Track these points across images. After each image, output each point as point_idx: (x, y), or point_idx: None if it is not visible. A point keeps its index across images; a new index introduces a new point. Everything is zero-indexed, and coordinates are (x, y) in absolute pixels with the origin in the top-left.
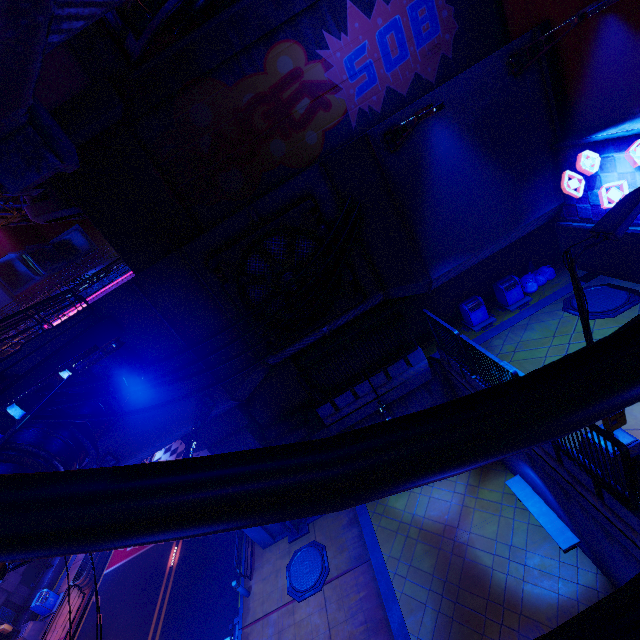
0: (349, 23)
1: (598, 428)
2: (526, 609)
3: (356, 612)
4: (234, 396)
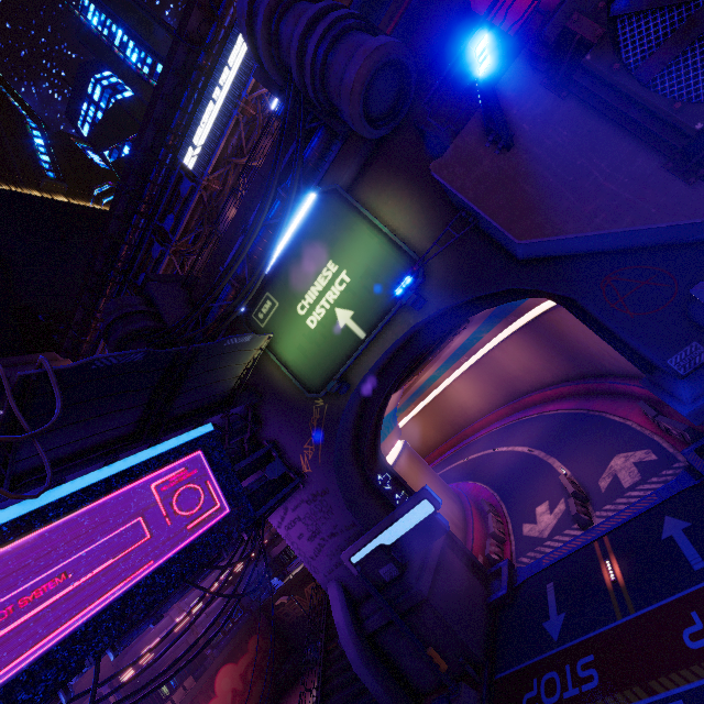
0: None
1: None
2: None
3: None
4: None
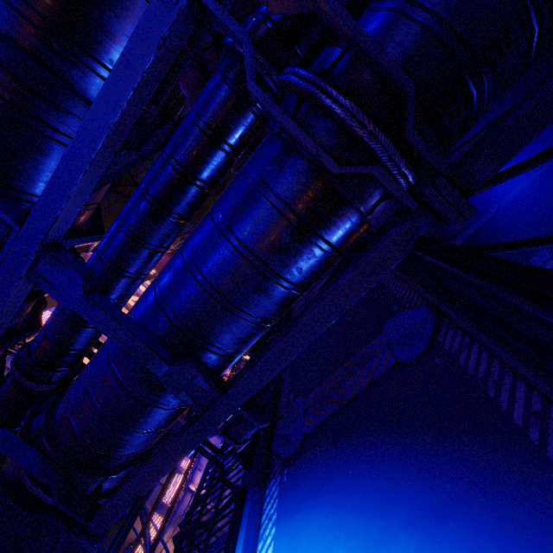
0: None
1: None
2: None
3: None
4: None
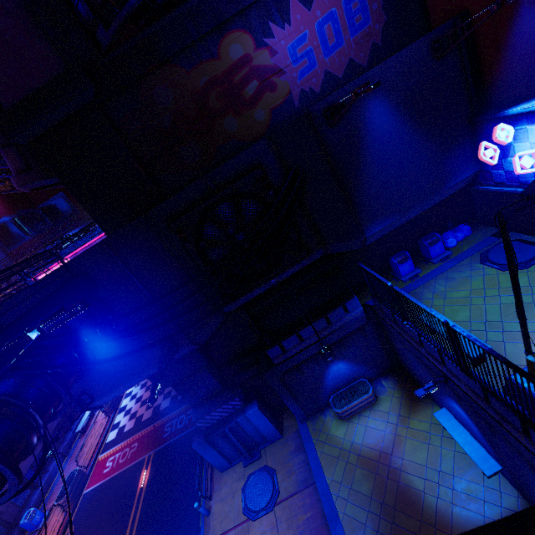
0: (292, 15)
1: (529, 375)
2: (456, 530)
3: (304, 531)
4: (194, 341)
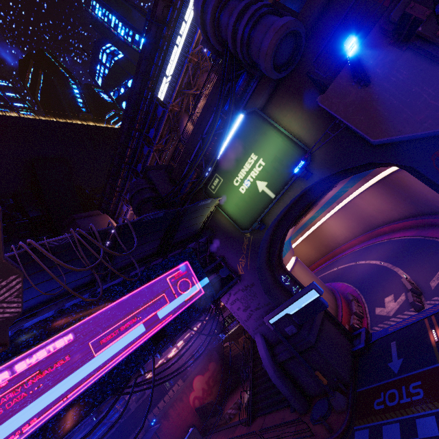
0: None
1: None
2: None
3: None
4: None
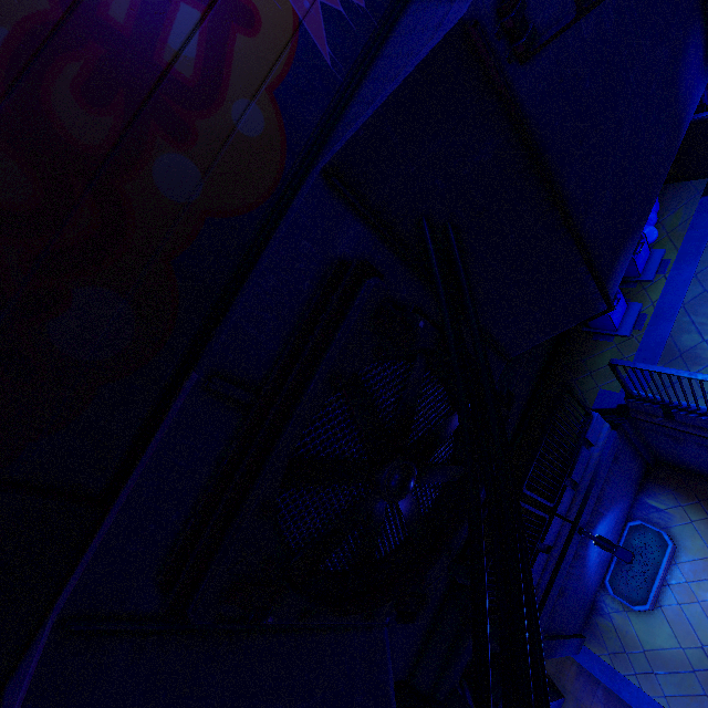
0: None
1: None
2: None
3: None
4: None
